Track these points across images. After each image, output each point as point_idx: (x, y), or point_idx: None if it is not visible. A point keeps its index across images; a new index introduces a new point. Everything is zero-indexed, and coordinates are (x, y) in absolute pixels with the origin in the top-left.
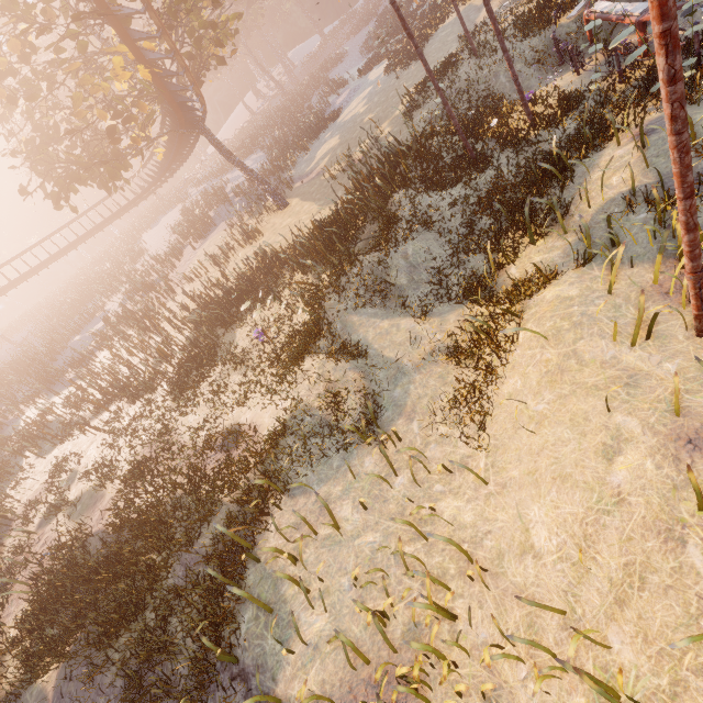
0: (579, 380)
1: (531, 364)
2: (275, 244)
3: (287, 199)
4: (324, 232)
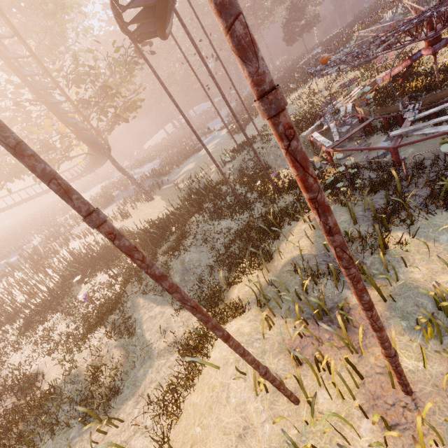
0: (220, 416)
1: (208, 383)
2: (134, 225)
3: (155, 195)
4: (155, 228)
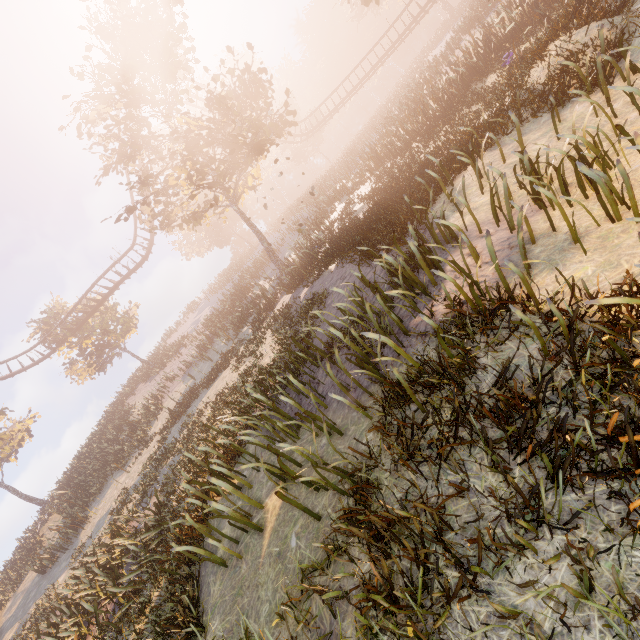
0: None
1: None
2: None
3: None
4: None
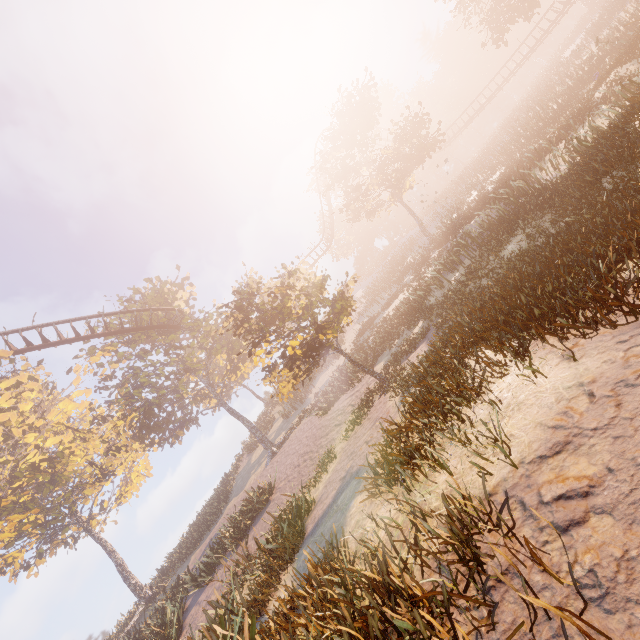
0: None
1: None
2: None
3: None
4: None
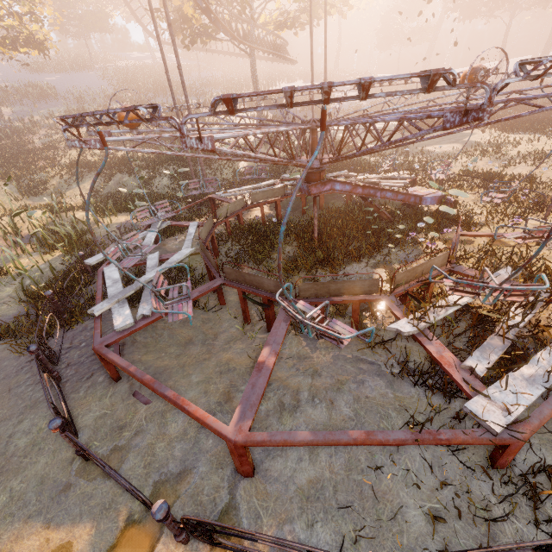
0: None
1: None
2: None
3: None
4: None
